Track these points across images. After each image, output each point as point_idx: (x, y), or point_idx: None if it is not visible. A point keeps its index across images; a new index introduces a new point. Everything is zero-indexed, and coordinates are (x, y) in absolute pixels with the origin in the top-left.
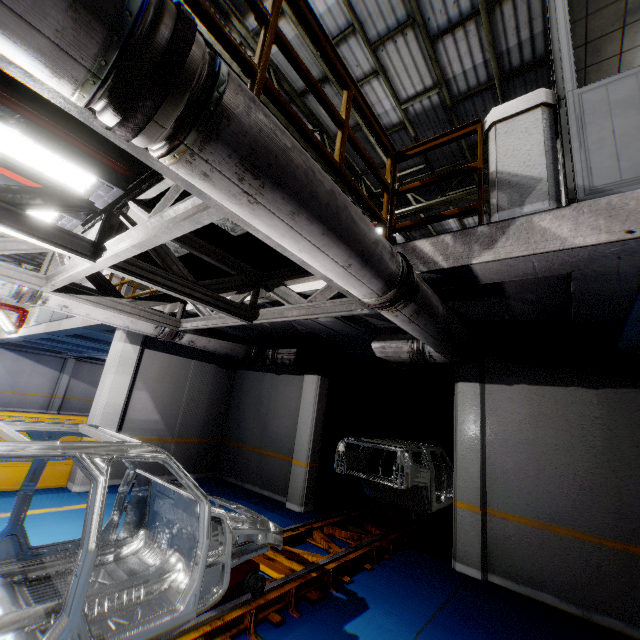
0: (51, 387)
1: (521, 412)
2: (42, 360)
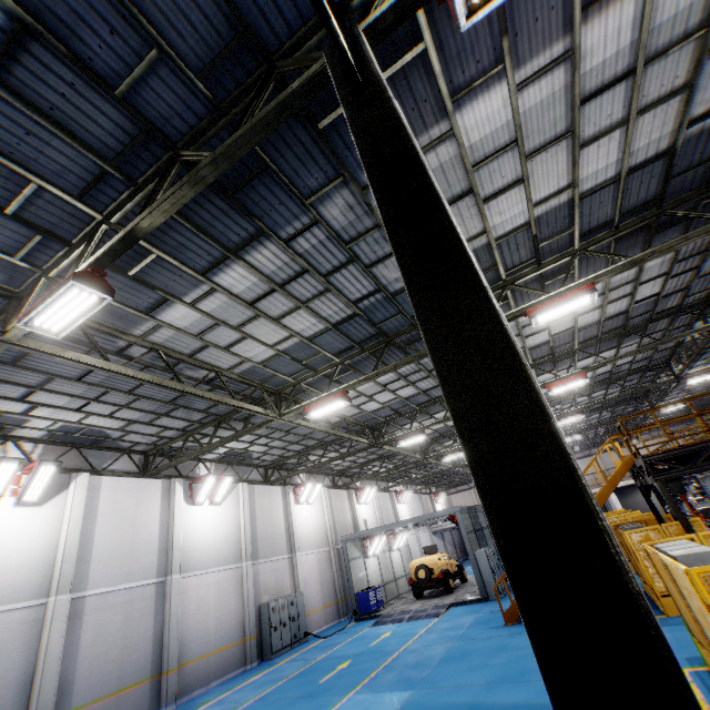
0: (445, 551)
1: (706, 479)
2: (438, 536)
